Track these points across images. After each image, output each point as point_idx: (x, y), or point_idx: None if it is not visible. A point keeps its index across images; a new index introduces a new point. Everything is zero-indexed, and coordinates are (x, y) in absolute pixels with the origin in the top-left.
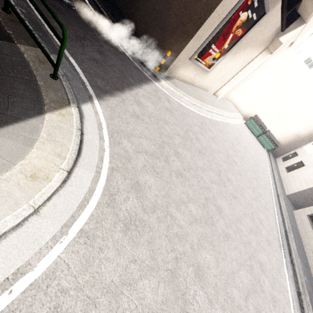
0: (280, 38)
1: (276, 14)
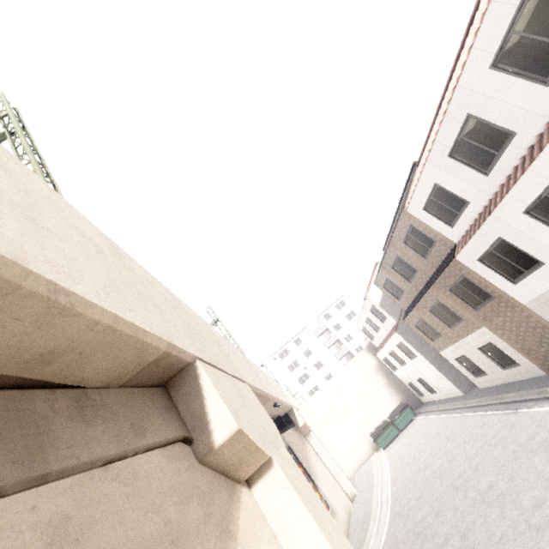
0: (299, 426)
1: (287, 435)
